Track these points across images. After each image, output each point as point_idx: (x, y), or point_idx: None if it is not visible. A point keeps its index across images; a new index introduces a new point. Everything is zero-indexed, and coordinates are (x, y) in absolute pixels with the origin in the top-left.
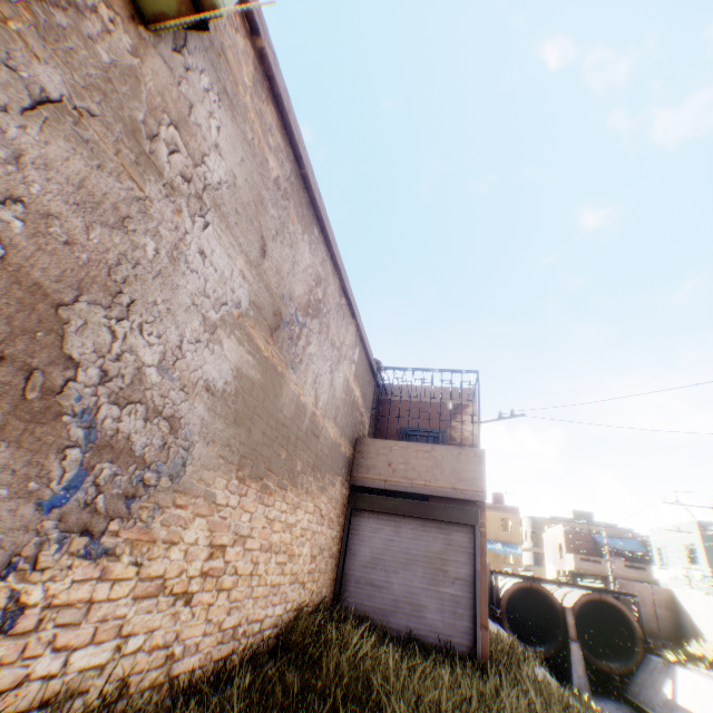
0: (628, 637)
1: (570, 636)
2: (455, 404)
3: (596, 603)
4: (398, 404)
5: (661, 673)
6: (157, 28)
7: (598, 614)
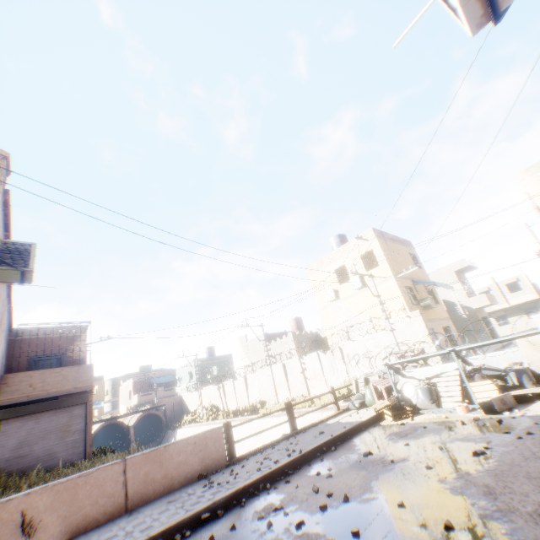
0: (161, 427)
1: (132, 440)
2: (73, 336)
3: (147, 417)
4: (29, 341)
5: (172, 436)
6: (2, 284)
7: (148, 422)
